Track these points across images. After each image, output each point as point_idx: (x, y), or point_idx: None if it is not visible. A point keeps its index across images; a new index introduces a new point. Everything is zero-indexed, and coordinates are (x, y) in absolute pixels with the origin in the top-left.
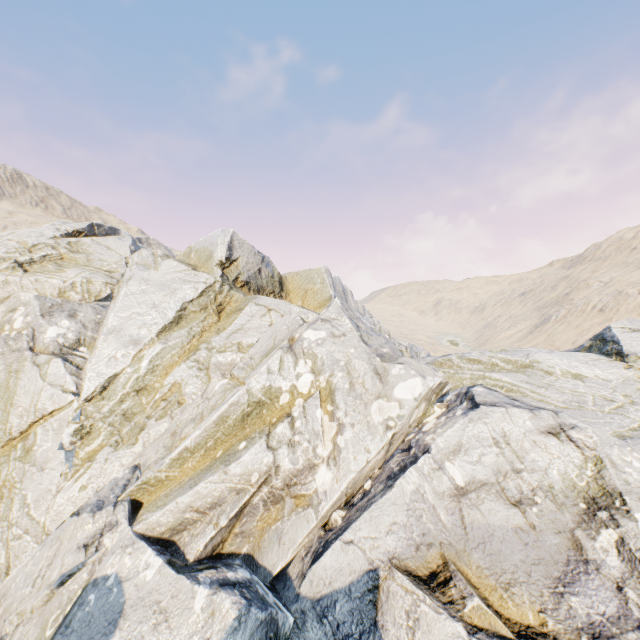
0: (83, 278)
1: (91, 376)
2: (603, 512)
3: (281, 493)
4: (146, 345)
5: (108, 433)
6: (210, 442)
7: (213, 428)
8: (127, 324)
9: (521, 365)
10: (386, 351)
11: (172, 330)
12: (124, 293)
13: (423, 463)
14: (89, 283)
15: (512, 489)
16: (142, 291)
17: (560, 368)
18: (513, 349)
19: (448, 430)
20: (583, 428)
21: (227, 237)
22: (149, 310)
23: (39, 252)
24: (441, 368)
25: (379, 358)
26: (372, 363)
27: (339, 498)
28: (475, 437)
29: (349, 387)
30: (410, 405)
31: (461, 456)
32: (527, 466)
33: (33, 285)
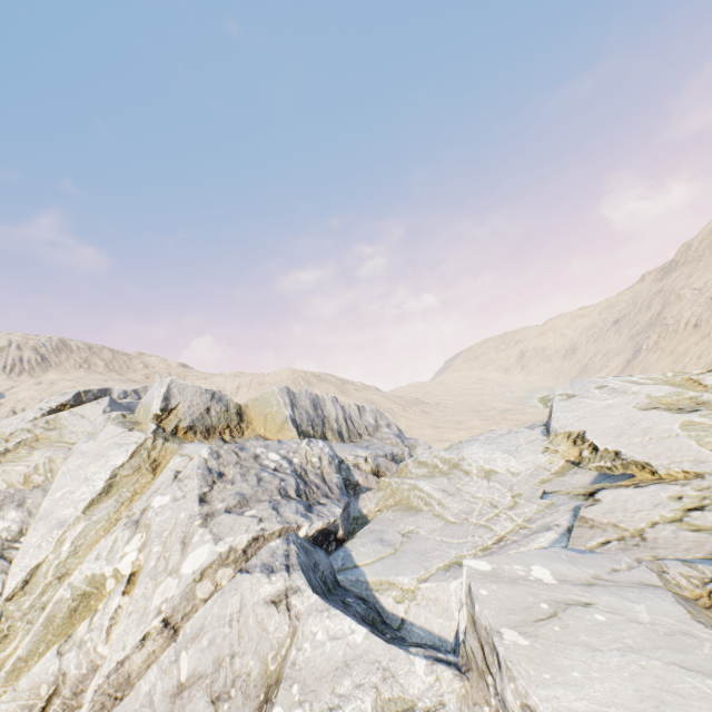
0: (46, 458)
1: (15, 571)
2: (264, 706)
3: (73, 703)
4: (71, 525)
5: (25, 632)
6: (43, 646)
7: (43, 631)
8: (58, 506)
9: (453, 464)
10: (219, 507)
11: (101, 502)
12: (62, 472)
13: (166, 655)
14: (52, 462)
15: (219, 681)
16: (78, 466)
17: (476, 465)
18: (468, 439)
19: (200, 609)
20: (303, 591)
21: (164, 387)
22: (80, 485)
23: (15, 439)
24: (397, 477)
25: (203, 520)
26: (186, 530)
27: (101, 706)
28: (217, 615)
29: (154, 564)
30: (185, 581)
31: (197, 642)
32: (242, 648)
33: (2, 476)
